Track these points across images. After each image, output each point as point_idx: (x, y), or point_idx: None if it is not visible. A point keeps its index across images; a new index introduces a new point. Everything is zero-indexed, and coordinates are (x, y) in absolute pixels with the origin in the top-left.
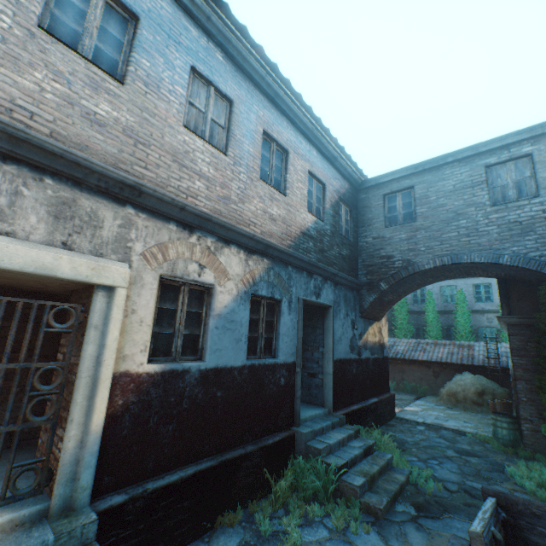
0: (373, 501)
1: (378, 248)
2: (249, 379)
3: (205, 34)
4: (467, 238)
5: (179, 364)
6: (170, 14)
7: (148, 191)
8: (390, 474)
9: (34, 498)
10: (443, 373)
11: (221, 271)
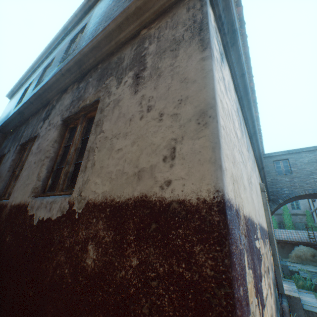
0: None
1: (274, 184)
2: None
3: None
4: None
5: None
6: None
7: (264, 169)
8: None
9: None
10: (286, 246)
11: None
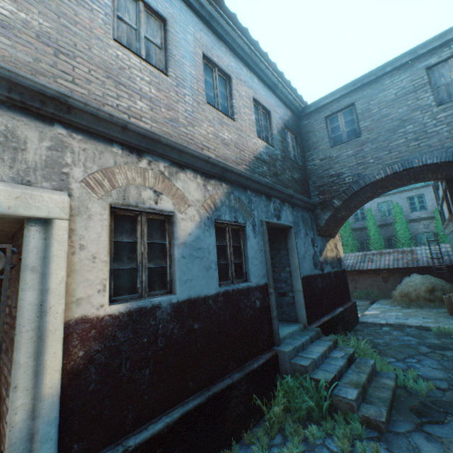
0: (372, 413)
1: (326, 168)
2: (225, 306)
3: None
4: (416, 142)
5: (147, 301)
6: None
7: (78, 105)
8: (377, 380)
9: None
10: (391, 277)
11: (179, 197)
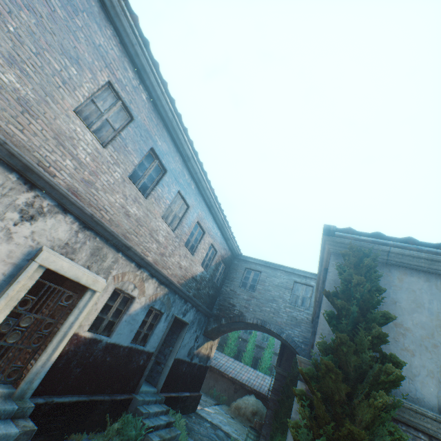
0: None
1: (230, 297)
2: (126, 355)
3: (191, 177)
4: (273, 315)
5: (100, 336)
6: (180, 169)
7: (133, 250)
8: None
9: (7, 385)
10: (240, 391)
11: (143, 291)
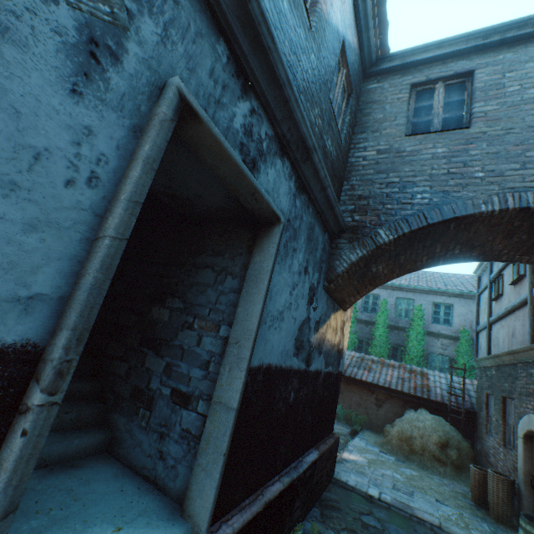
0: None
1: (385, 169)
2: None
3: None
4: None
5: None
6: None
7: None
8: None
9: None
10: (388, 402)
11: None
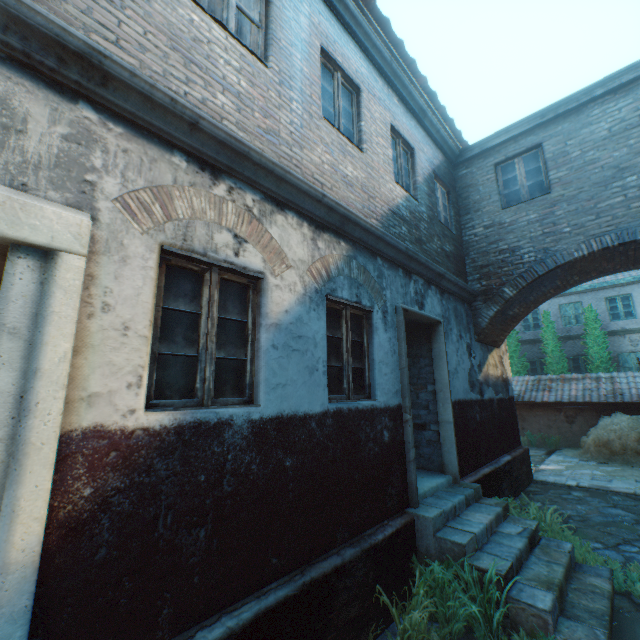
0: (580, 638)
1: (494, 240)
2: (335, 434)
3: None
4: None
5: (210, 412)
6: None
7: (120, 73)
8: (581, 579)
9: None
10: (580, 416)
11: (274, 252)
